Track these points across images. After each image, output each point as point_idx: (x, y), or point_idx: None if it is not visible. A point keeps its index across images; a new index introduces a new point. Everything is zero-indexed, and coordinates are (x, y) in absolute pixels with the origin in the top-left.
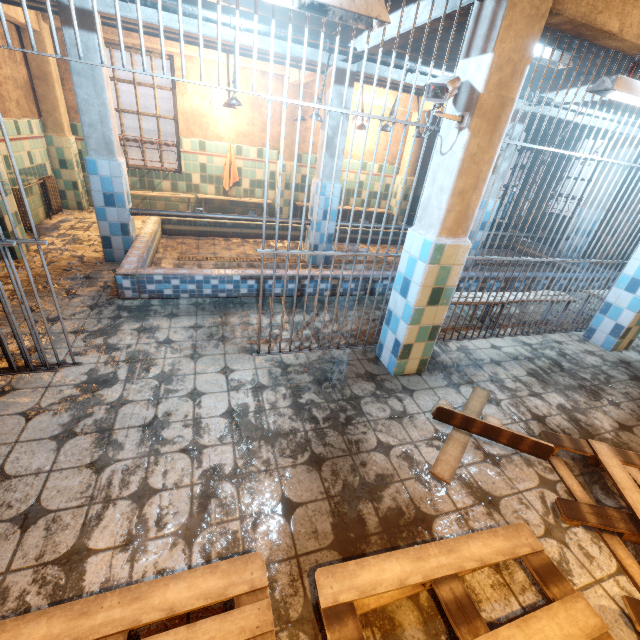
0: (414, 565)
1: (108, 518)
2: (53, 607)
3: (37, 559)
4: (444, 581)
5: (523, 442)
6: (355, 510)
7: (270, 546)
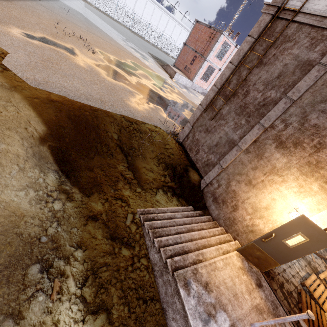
0: (323, 275)
1: (295, 267)
2: (307, 279)
3: (295, 272)
4: (325, 277)
5: (320, 256)
6: (311, 266)
7: (309, 271)
